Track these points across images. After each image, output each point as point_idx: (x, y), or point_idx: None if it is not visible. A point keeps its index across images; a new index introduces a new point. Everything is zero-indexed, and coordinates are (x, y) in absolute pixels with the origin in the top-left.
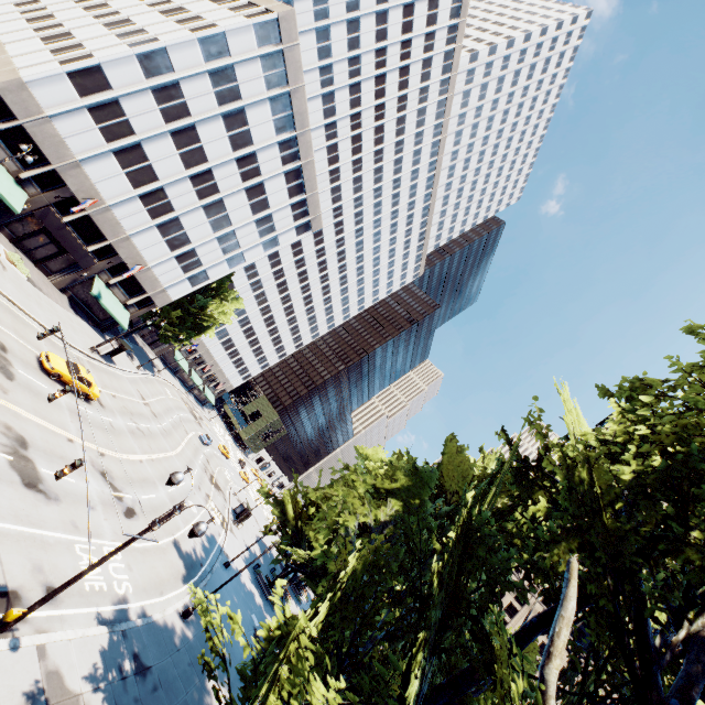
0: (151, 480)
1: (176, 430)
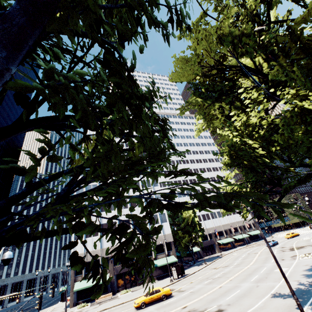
0: (232, 288)
1: (247, 258)
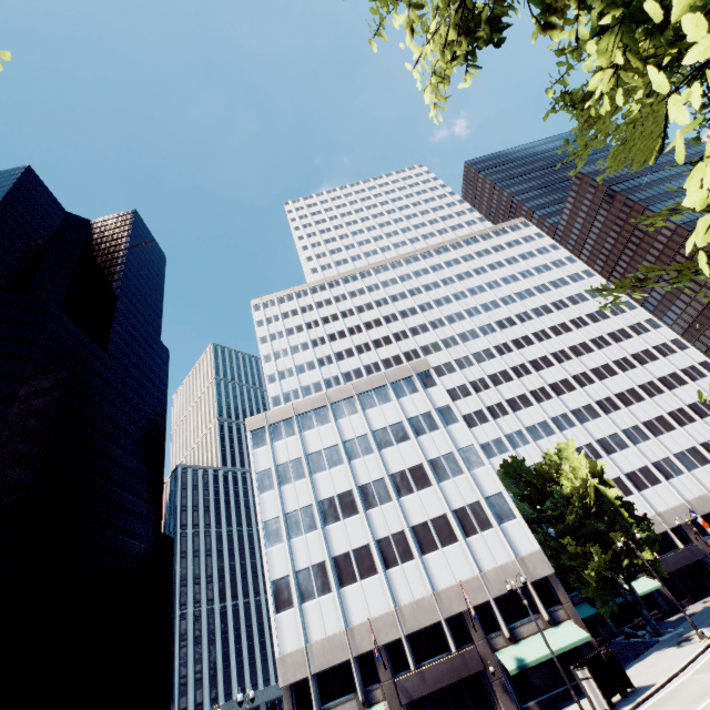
0: None
1: None
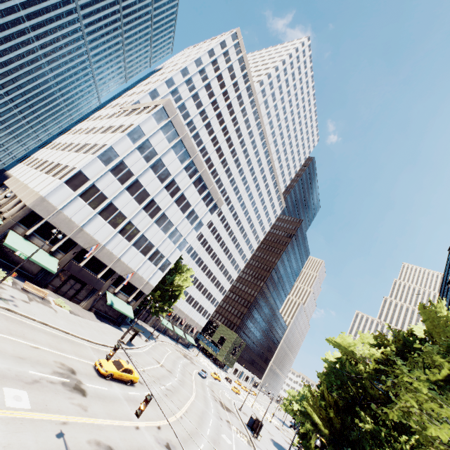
0: (194, 431)
1: (185, 376)
